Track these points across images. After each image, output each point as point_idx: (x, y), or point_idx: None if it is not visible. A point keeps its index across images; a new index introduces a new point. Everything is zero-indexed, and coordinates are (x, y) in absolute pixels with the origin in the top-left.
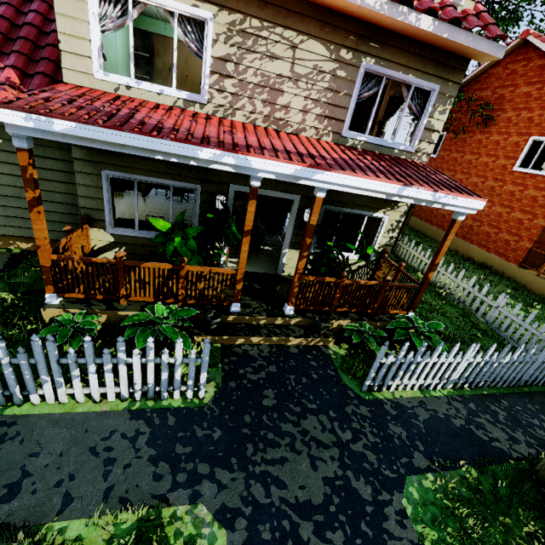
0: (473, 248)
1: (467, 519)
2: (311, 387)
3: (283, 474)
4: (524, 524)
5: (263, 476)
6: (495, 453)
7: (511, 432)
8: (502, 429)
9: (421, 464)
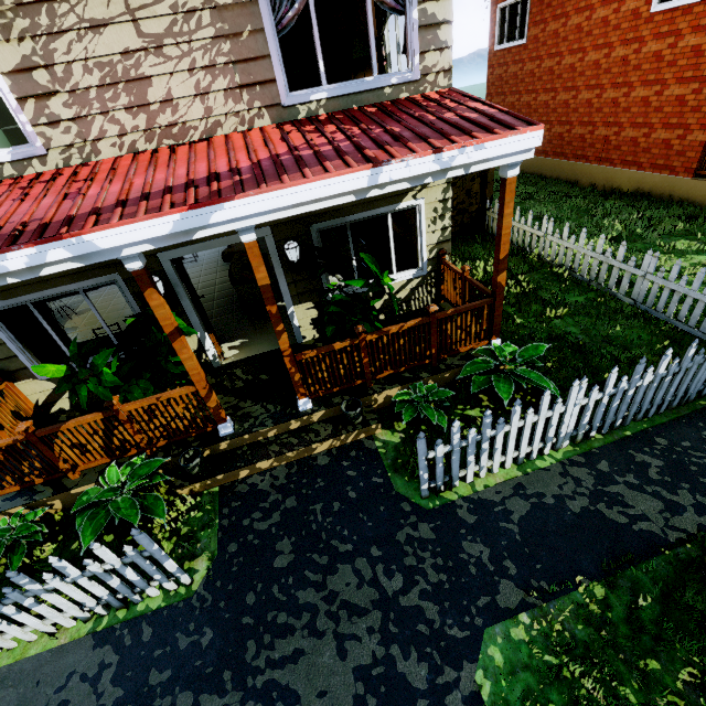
0: (616, 172)
1: (579, 684)
2: (346, 516)
3: (295, 679)
4: (682, 665)
5: (267, 690)
6: (637, 544)
7: (669, 494)
8: (654, 494)
9: (511, 600)
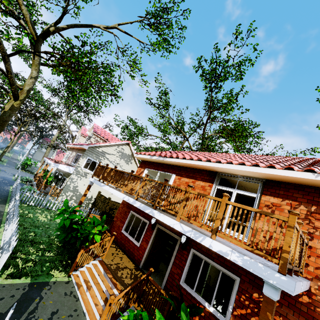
0: None
1: None
2: None
3: None
4: None
5: None
6: None
7: None
8: None
9: None
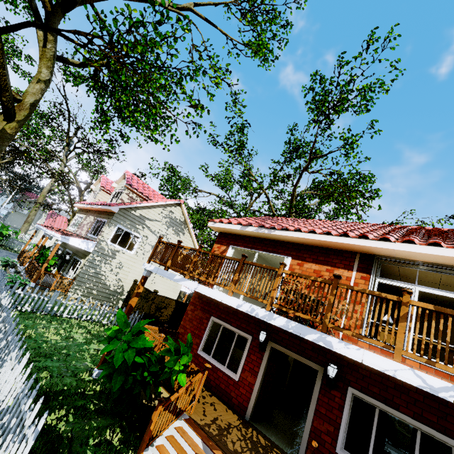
0: None
1: None
2: None
3: None
4: None
5: None
6: None
7: None
8: None
9: None
